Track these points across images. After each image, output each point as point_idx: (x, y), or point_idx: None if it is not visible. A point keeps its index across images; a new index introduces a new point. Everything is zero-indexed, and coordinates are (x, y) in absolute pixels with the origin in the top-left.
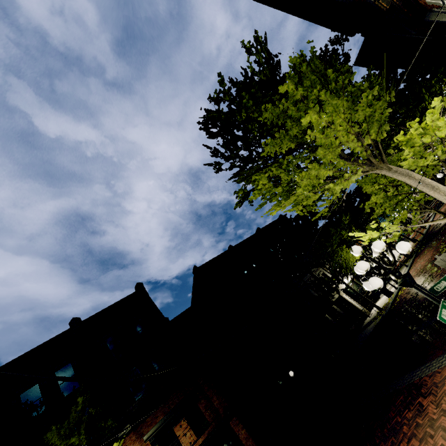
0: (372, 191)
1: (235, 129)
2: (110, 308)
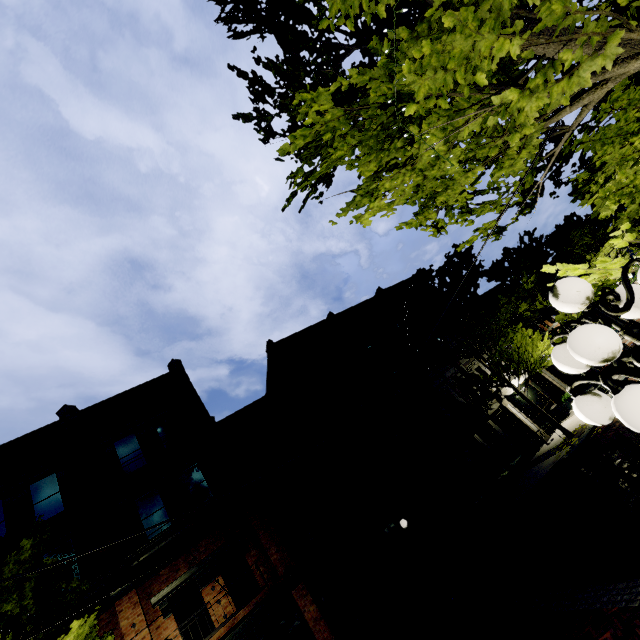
0: (623, 159)
1: (298, 24)
2: (125, 395)
